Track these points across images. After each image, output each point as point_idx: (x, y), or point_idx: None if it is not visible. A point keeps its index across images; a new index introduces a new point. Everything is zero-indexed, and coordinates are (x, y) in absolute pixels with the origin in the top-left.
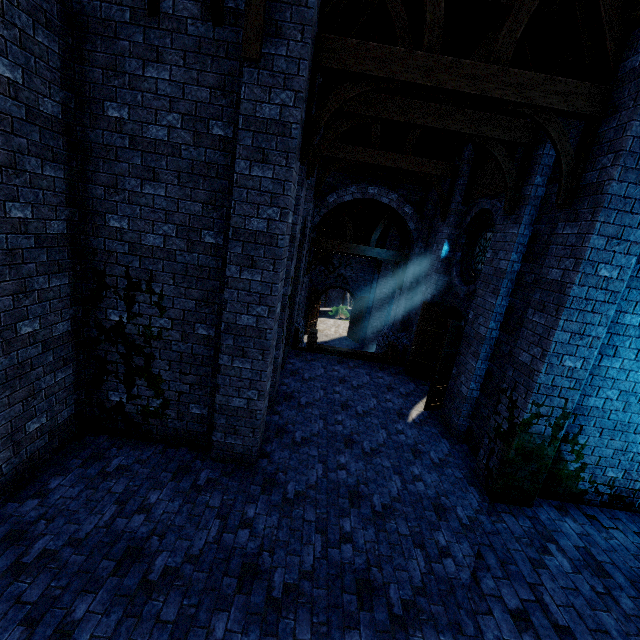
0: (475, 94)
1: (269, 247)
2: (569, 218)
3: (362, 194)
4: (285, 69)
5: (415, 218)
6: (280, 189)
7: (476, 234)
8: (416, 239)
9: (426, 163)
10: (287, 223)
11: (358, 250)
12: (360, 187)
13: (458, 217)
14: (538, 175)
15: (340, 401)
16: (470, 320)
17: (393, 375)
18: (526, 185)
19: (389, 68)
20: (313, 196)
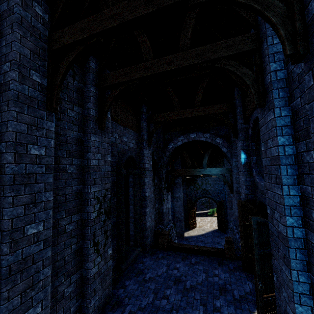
0: (152, 11)
1: (0, 175)
2: (313, 61)
3: (187, 139)
4: (5, 52)
5: (225, 144)
6: (5, 128)
7: (260, 139)
8: (230, 157)
9: (211, 108)
10: (19, 153)
11: (196, 172)
12: (185, 136)
13: (244, 132)
14: (271, 62)
15: (163, 310)
16: (269, 215)
17: (230, 271)
18: (265, 76)
19: (88, 30)
20: (148, 145)
